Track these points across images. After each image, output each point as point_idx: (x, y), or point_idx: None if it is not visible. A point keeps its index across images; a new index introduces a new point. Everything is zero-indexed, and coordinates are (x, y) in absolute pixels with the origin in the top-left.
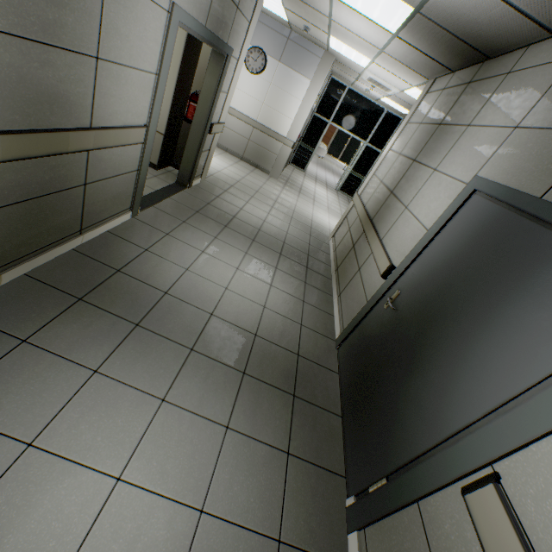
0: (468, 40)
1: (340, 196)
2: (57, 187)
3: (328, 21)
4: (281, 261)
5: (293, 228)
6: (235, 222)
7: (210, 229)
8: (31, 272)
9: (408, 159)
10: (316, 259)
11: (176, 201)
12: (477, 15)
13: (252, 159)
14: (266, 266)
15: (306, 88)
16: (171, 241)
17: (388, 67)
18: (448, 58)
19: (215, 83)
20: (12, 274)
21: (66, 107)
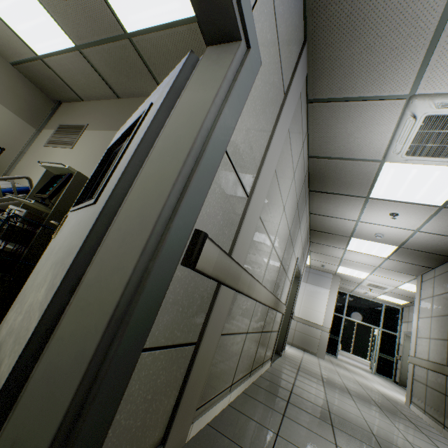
0: (436, 252)
1: (380, 377)
2: (268, 328)
3: (339, 259)
4: (385, 412)
5: (369, 392)
6: (325, 380)
7: (315, 380)
8: (254, 382)
9: (442, 316)
10: (412, 417)
11: (281, 361)
12: (436, 242)
13: (299, 344)
14: (377, 412)
15: (327, 294)
16: (300, 382)
17: (383, 274)
18: (426, 262)
19: (295, 290)
20: (251, 379)
21: (279, 291)
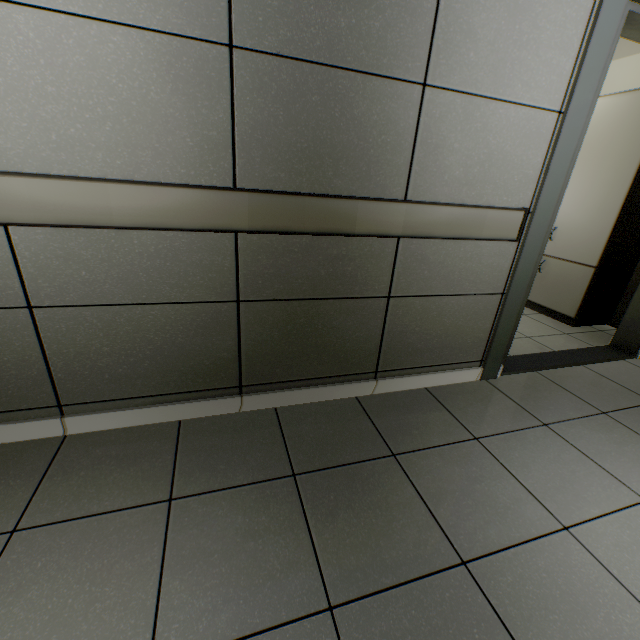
0: None
1: None
2: (338, 291)
3: None
4: None
5: None
6: None
7: None
8: (282, 408)
9: None
10: None
11: (595, 372)
12: None
13: None
14: None
15: None
16: (546, 439)
17: None
18: None
19: None
20: (258, 401)
21: (361, 165)
